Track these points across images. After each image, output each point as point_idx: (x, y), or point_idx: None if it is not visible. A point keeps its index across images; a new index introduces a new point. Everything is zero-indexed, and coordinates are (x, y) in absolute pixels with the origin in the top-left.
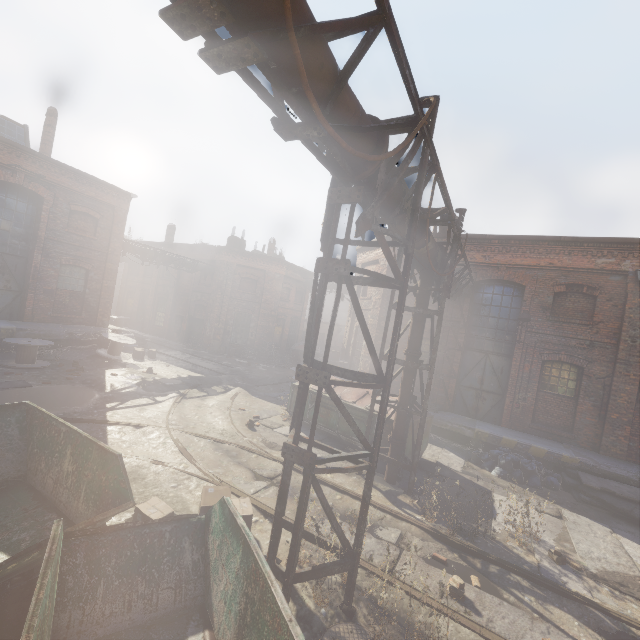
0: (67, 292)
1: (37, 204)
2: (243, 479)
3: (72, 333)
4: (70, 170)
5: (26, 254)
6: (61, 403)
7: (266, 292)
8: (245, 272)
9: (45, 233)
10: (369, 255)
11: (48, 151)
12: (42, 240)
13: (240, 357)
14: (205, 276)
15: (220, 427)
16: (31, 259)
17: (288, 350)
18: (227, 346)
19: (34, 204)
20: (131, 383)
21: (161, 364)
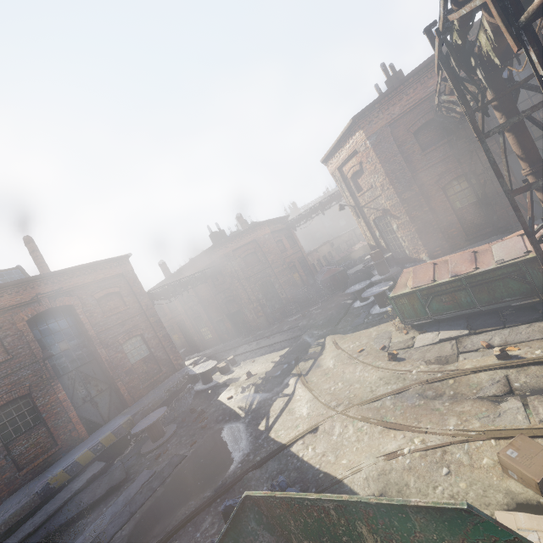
0: (140, 362)
1: (71, 313)
2: (487, 413)
3: (169, 389)
4: (73, 270)
5: (92, 356)
6: (225, 454)
7: (268, 255)
8: (242, 252)
9: (93, 330)
10: (340, 155)
11: (47, 270)
12: (95, 337)
13: (287, 316)
14: (216, 278)
15: (373, 378)
16: (99, 357)
17: (313, 286)
18: (271, 316)
19: (69, 315)
20: (250, 395)
21: (247, 364)
